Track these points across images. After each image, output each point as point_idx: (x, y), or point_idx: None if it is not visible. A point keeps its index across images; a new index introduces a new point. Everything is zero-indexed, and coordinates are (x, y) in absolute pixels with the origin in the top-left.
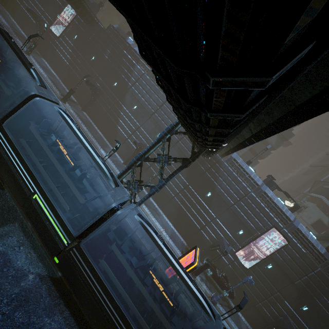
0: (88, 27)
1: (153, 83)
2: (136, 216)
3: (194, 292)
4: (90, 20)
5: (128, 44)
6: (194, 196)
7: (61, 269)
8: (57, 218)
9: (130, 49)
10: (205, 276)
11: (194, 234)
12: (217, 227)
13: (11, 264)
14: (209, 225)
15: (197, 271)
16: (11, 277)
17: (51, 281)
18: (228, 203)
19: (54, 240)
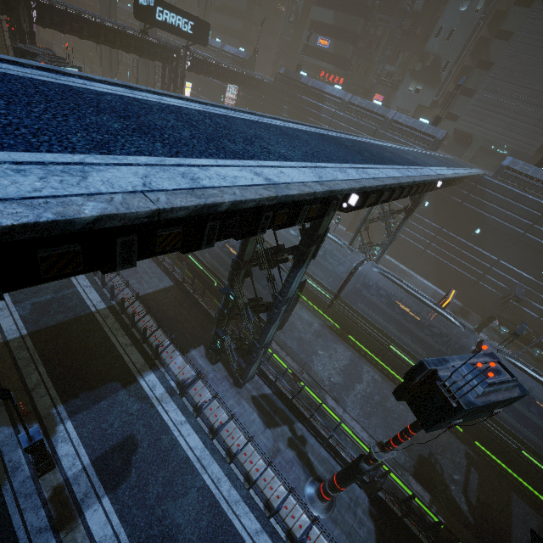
0: (255, 92)
1: (351, 116)
2: (374, 269)
3: (438, 311)
4: (255, 85)
5: (304, 84)
6: (454, 240)
7: (332, 317)
8: (319, 284)
9: (309, 90)
10: (500, 337)
11: (470, 290)
12: (504, 272)
13: (302, 318)
14: (491, 273)
15: (478, 328)
16: (306, 324)
17: (328, 328)
18: (513, 235)
19: (322, 299)
